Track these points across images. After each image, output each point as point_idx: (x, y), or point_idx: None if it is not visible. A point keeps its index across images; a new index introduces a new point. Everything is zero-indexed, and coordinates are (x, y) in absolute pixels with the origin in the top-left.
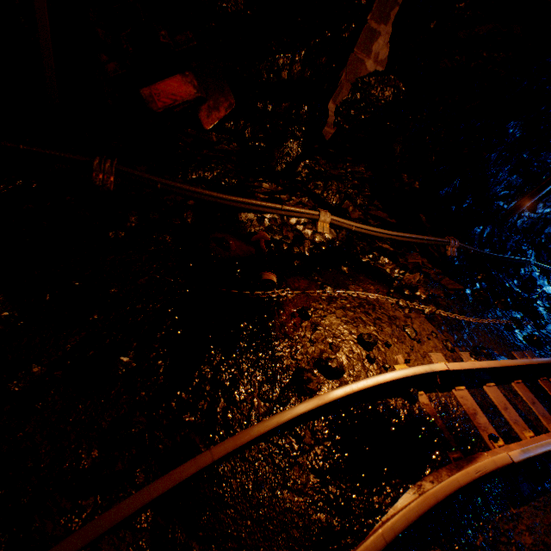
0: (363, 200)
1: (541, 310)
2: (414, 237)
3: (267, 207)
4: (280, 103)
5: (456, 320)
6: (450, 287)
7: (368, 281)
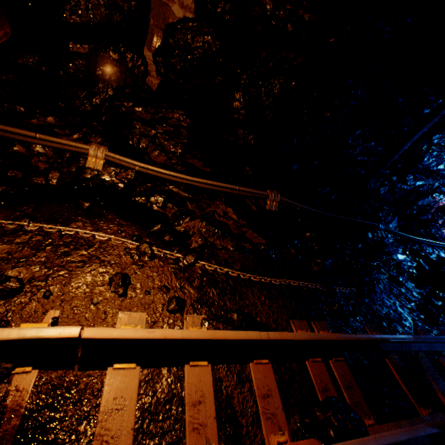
0: (176, 146)
1: (381, 277)
2: (222, 185)
3: (29, 136)
4: (83, 44)
5: (227, 276)
6: (254, 242)
7: (117, 222)
